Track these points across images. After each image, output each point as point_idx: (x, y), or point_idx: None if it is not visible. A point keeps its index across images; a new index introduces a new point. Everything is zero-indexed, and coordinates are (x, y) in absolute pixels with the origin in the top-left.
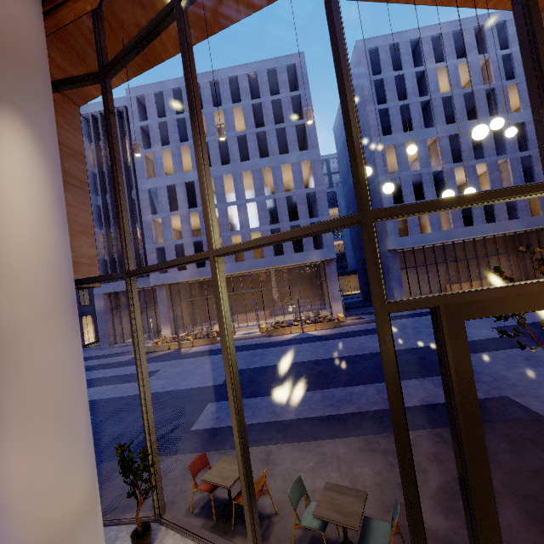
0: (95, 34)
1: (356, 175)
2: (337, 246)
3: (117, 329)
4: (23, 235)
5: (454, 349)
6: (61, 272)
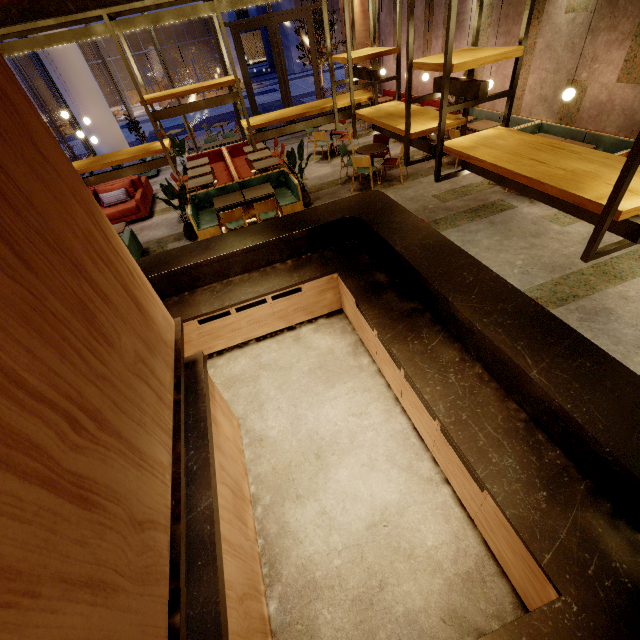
0: None
1: None
2: None
3: None
4: None
5: (237, 44)
6: None
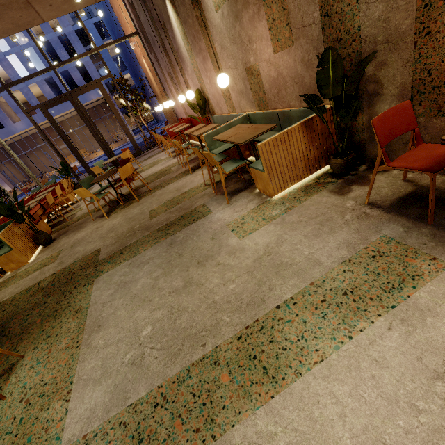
0: None
1: None
2: (130, 80)
3: None
4: None
5: (49, 118)
6: None
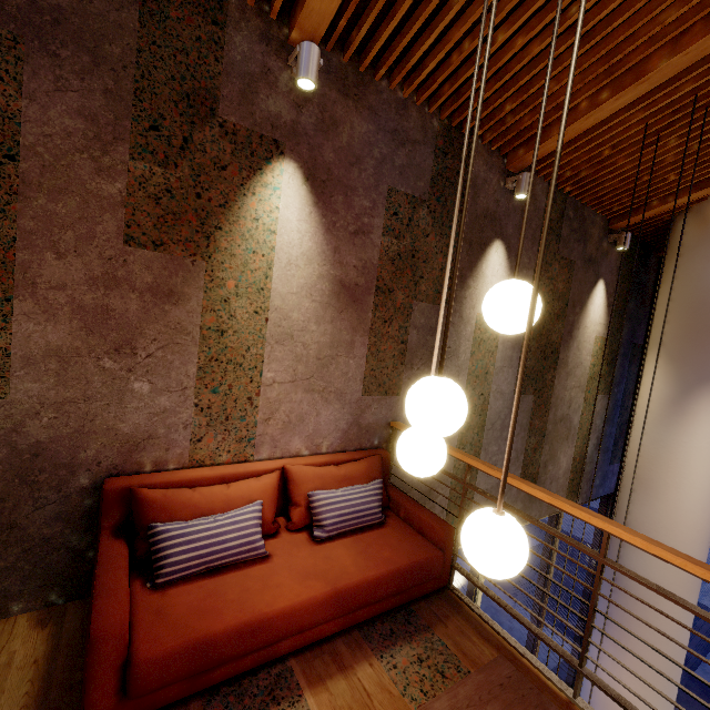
0: None
1: None
2: None
3: None
4: (692, 511)
5: None
6: (707, 545)
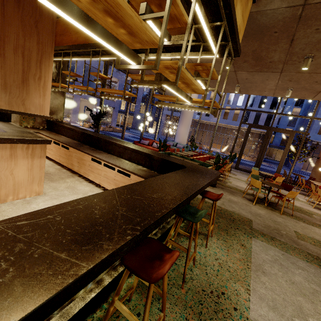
0: None
1: (246, 103)
2: None
3: (165, 130)
4: (194, 97)
5: (248, 131)
6: None
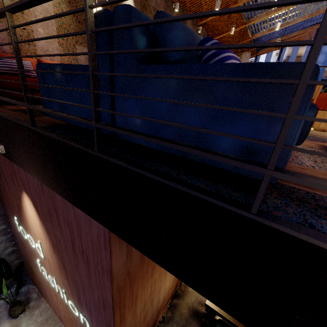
0: (255, 61)
1: None
2: None
3: None
4: None
5: None
6: None
